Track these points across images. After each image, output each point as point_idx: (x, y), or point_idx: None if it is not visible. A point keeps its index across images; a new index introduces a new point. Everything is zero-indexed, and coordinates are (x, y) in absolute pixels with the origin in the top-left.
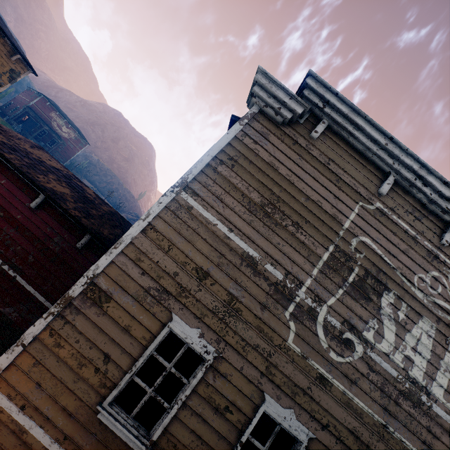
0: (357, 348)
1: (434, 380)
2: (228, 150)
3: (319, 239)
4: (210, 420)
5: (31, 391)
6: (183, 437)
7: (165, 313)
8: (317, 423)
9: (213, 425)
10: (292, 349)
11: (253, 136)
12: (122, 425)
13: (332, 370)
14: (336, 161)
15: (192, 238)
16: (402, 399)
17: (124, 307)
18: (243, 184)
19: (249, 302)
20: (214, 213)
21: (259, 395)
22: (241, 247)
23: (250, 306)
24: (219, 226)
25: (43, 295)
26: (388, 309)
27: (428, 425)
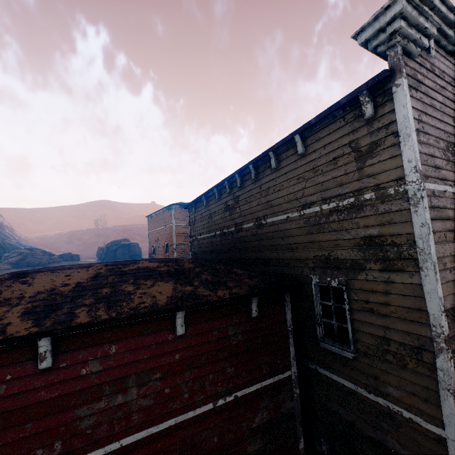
0: None
1: None
2: (413, 114)
3: None
4: None
5: None
6: None
7: None
8: None
9: None
10: None
11: (413, 84)
12: None
13: None
14: (445, 71)
15: (447, 215)
16: None
17: None
18: (434, 140)
19: None
20: (440, 182)
21: None
22: None
23: None
24: (448, 190)
25: (268, 378)
26: None
27: None
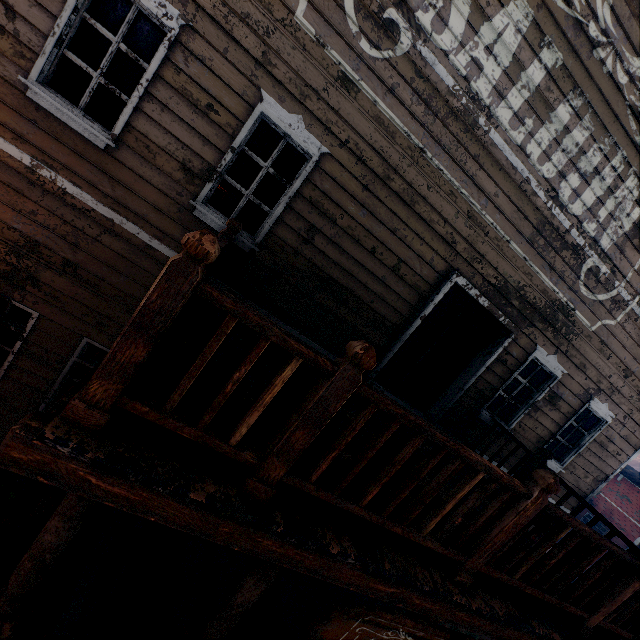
0: (403, 38)
1: (503, 100)
2: None
3: None
4: (189, 120)
5: None
6: (156, 138)
7: None
8: (334, 139)
9: (194, 126)
10: (302, 30)
11: None
12: (66, 109)
13: (361, 70)
14: None
15: None
16: (453, 119)
17: None
18: None
19: None
20: None
21: (255, 94)
22: None
23: None
24: None
25: None
26: None
27: (478, 154)
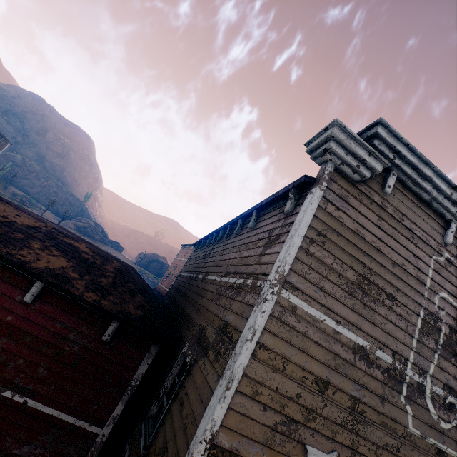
0: None
1: None
2: (315, 223)
3: (411, 306)
4: None
5: None
6: None
7: (298, 448)
8: None
9: None
10: (412, 434)
11: (334, 201)
12: None
13: (445, 440)
14: (408, 215)
15: (304, 345)
16: None
17: None
18: (337, 263)
19: (370, 399)
20: (317, 306)
21: None
22: (351, 339)
23: (372, 403)
24: (326, 321)
25: (71, 414)
26: None
27: None
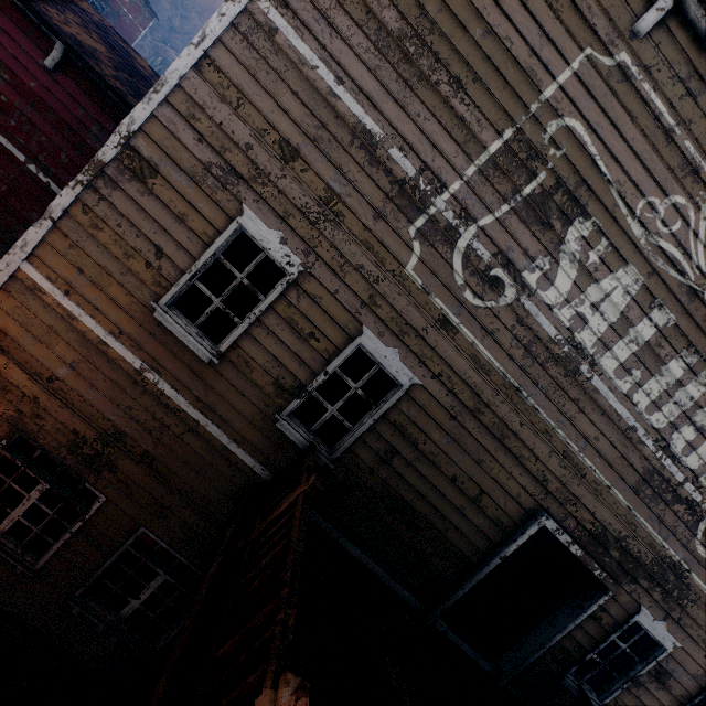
0: (507, 292)
1: (609, 351)
2: None
3: (491, 114)
4: (290, 344)
5: (73, 277)
6: (256, 356)
7: (234, 205)
8: (427, 371)
9: (294, 349)
10: (410, 280)
11: None
12: (183, 329)
13: (462, 315)
14: None
15: (275, 89)
16: (553, 364)
17: (176, 188)
18: None
19: (358, 205)
20: (314, 45)
21: (356, 327)
22: (354, 113)
23: (358, 211)
24: (320, 70)
25: None
26: (575, 245)
27: (578, 398)
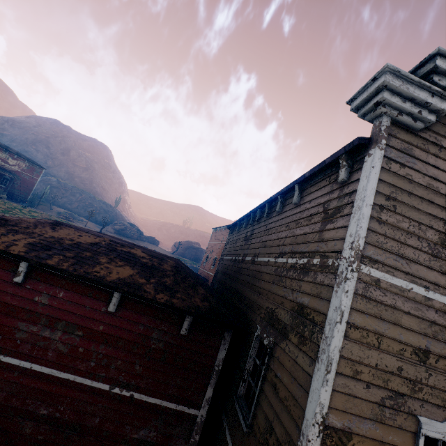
0: None
1: None
2: (381, 188)
3: None
4: None
5: None
6: None
7: (409, 420)
8: None
9: None
10: None
11: (397, 158)
12: None
13: None
14: None
15: (395, 318)
16: None
17: (369, 437)
18: (413, 225)
19: None
20: (401, 276)
21: None
22: (445, 303)
23: None
24: (414, 289)
25: (171, 401)
26: None
27: None
